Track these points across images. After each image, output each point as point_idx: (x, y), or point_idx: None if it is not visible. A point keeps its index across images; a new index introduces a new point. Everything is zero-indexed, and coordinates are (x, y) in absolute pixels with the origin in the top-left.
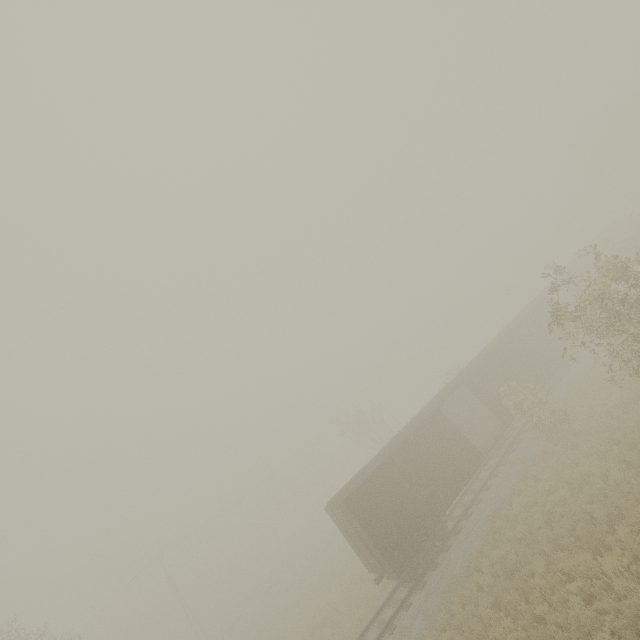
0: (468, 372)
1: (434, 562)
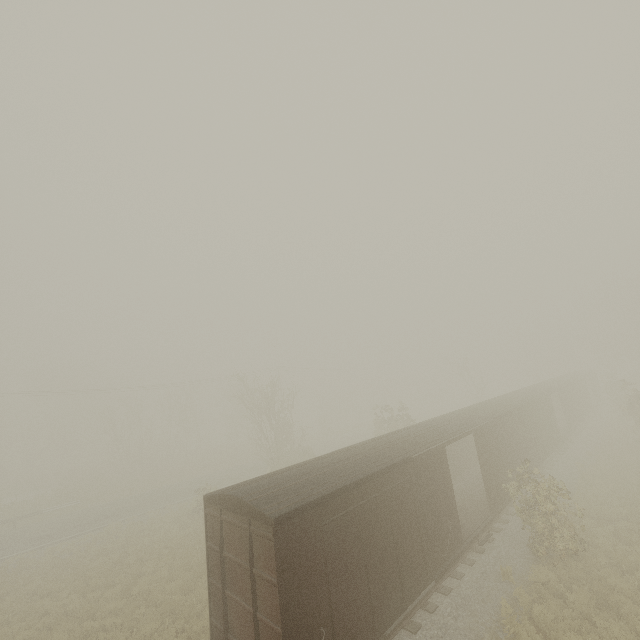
0: (480, 422)
1: None
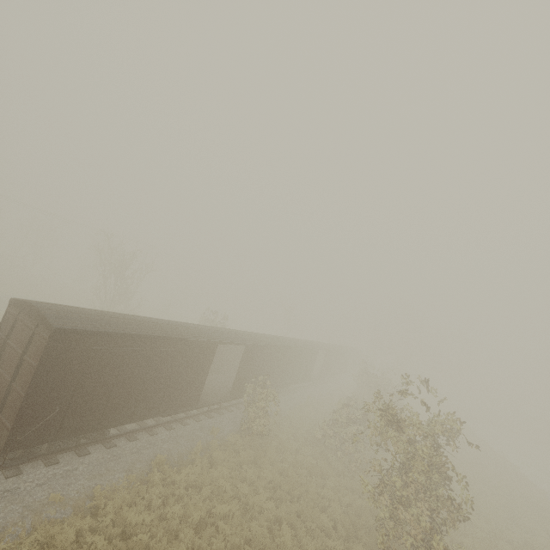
0: (255, 342)
1: (55, 456)
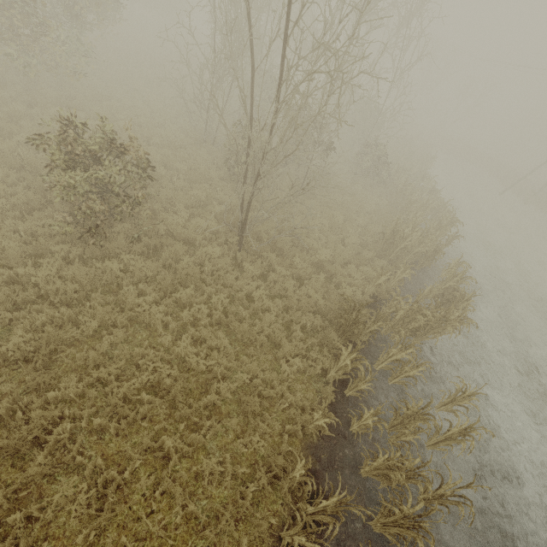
0: None
1: None
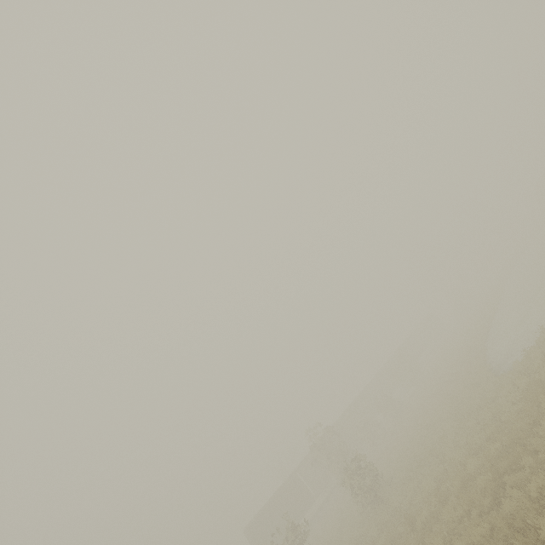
0: None
1: None
